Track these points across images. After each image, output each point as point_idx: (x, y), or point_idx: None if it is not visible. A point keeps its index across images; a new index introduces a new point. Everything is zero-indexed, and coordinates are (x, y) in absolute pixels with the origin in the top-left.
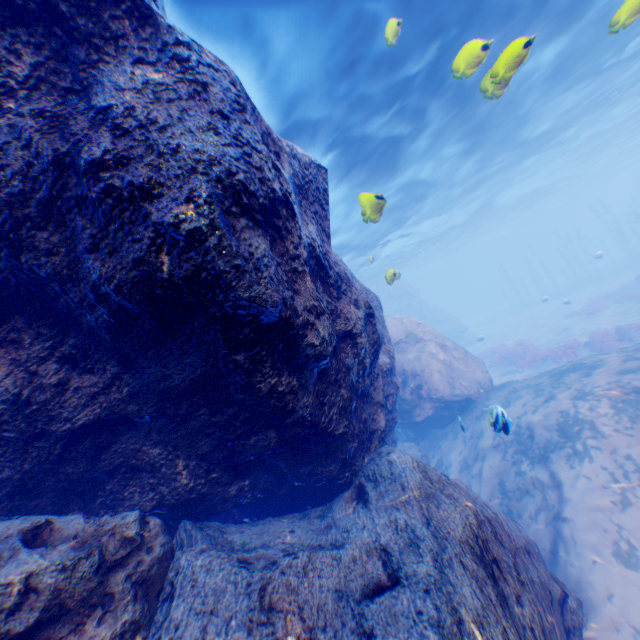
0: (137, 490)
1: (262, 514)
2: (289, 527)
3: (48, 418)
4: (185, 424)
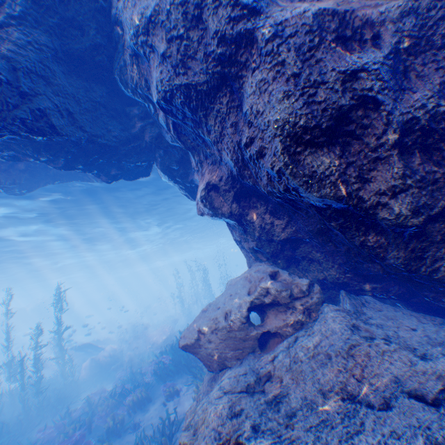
0: (313, 268)
1: (409, 308)
2: (412, 326)
3: (270, 234)
4: (324, 247)
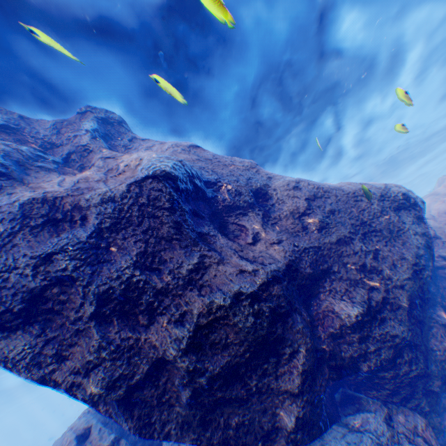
0: None
1: None
2: None
3: None
4: None
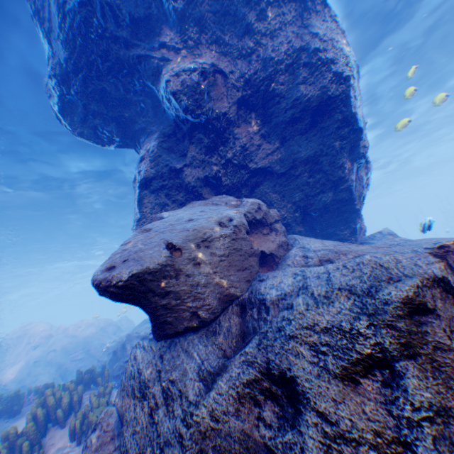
0: None
1: None
2: None
3: (249, 160)
4: (293, 182)
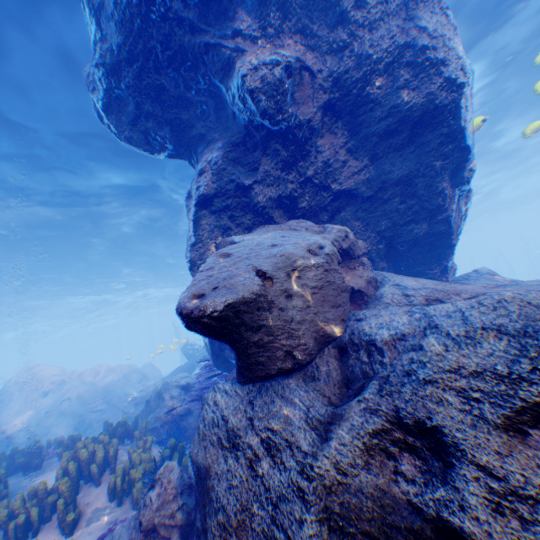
0: None
1: None
2: None
3: (332, 179)
4: (380, 208)
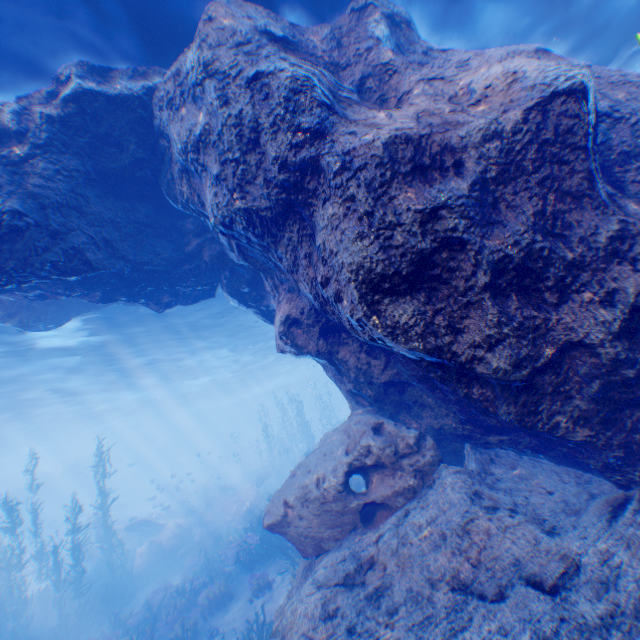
0: (427, 415)
1: (552, 460)
2: (549, 488)
3: (369, 375)
4: (433, 392)
